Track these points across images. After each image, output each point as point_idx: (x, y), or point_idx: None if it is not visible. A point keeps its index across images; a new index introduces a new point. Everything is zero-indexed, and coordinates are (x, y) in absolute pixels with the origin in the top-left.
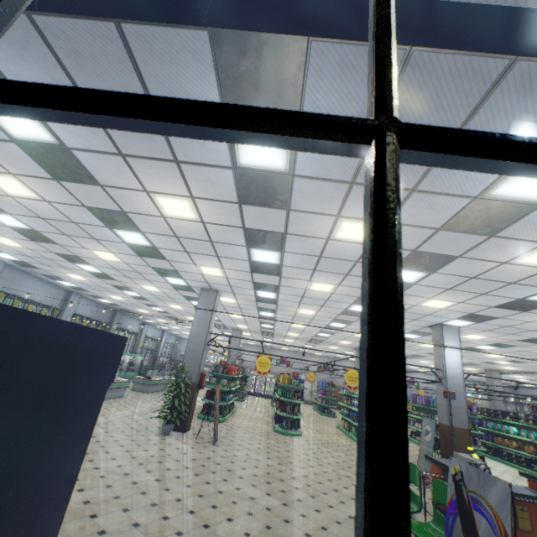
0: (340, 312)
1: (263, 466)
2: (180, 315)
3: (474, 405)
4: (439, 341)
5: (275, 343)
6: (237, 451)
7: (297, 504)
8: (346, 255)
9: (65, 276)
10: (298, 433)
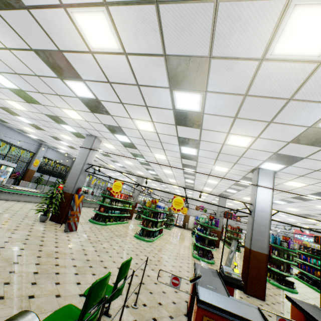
0: (180, 156)
1: (76, 249)
2: (103, 162)
3: (291, 241)
4: (255, 181)
5: (127, 173)
6: (75, 238)
7: (48, 275)
8: (123, 76)
9: (25, 129)
10: (148, 239)
